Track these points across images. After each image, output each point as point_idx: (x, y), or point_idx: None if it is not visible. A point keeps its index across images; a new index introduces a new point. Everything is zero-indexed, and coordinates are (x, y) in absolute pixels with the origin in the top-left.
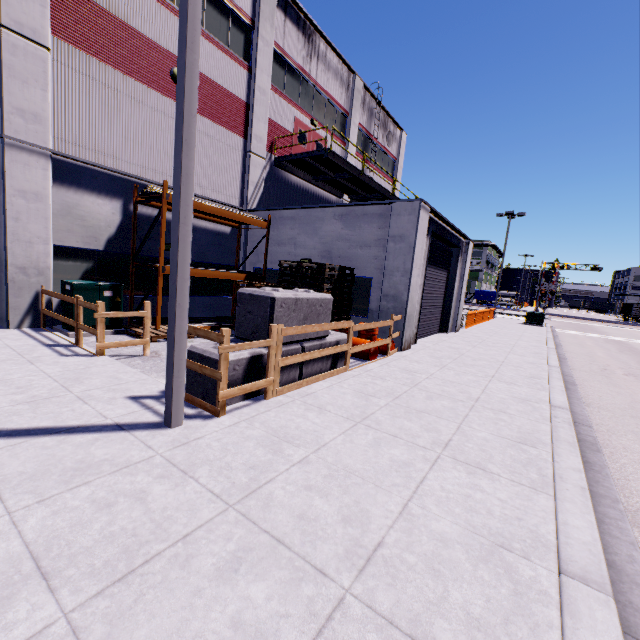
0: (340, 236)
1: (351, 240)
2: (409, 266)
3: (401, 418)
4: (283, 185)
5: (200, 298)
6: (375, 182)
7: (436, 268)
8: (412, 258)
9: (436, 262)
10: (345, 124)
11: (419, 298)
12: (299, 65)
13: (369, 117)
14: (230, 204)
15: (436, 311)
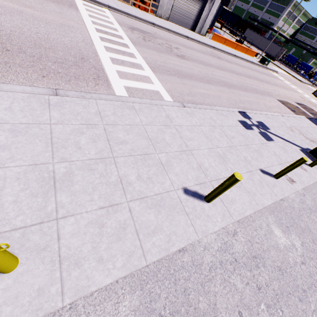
0: None
1: None
2: None
3: (121, 5)
4: None
5: None
6: None
7: None
8: None
9: None
10: None
11: (171, 4)
12: None
13: None
14: None
15: (189, 19)
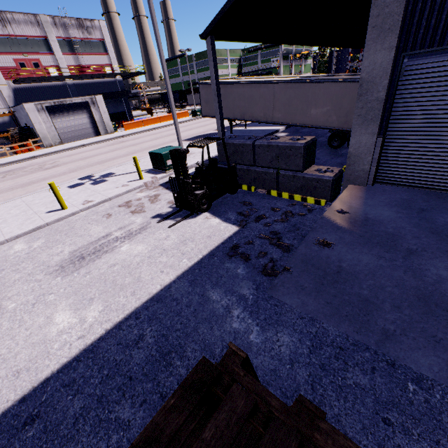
0: (25, 115)
1: (26, 116)
2: (32, 124)
3: None
4: (24, 90)
5: (10, 143)
6: (60, 76)
7: (72, 115)
8: (31, 121)
9: (70, 113)
10: (49, 43)
11: (54, 130)
12: (1, 34)
13: (65, 29)
14: (1, 108)
15: (86, 129)
